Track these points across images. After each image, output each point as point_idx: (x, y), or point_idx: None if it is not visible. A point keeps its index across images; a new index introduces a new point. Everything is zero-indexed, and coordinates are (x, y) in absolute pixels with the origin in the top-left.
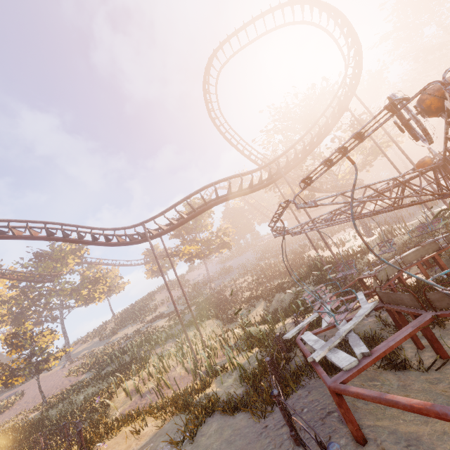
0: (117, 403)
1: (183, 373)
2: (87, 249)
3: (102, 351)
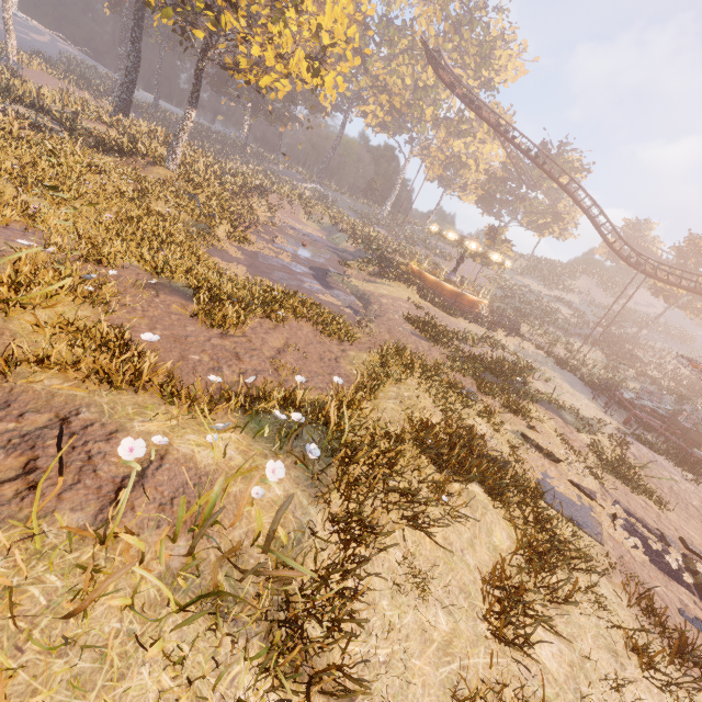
0: (521, 329)
1: (561, 354)
2: (584, 177)
3: (510, 283)
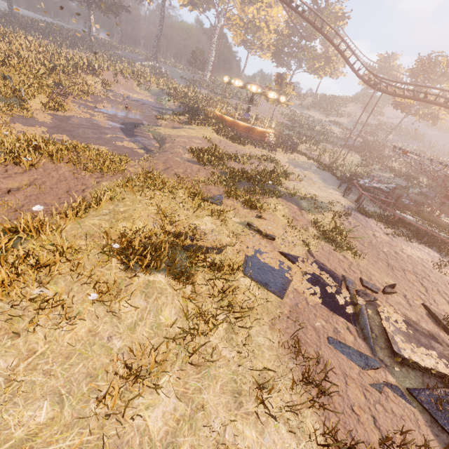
0: (301, 148)
1: (327, 160)
2: (345, 24)
3: (299, 116)
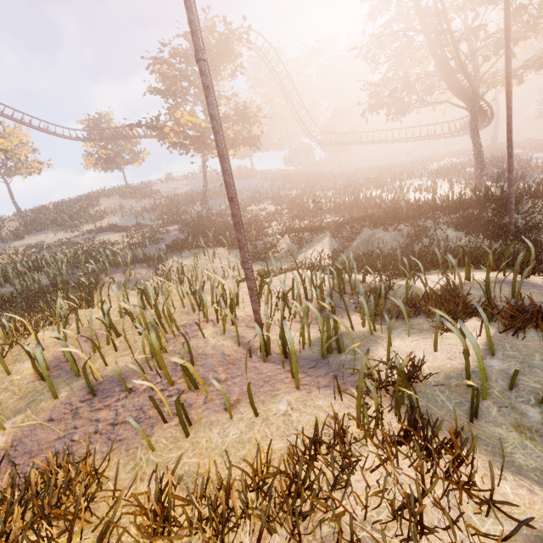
0: (3, 393)
1: (228, 347)
2: None
3: None
